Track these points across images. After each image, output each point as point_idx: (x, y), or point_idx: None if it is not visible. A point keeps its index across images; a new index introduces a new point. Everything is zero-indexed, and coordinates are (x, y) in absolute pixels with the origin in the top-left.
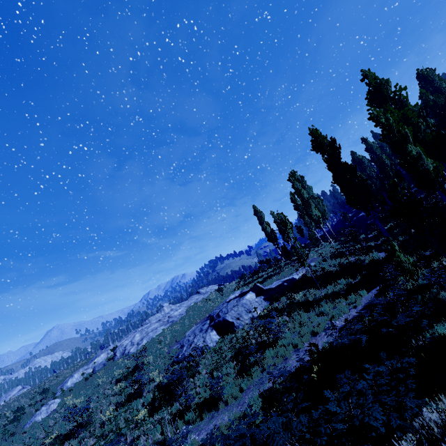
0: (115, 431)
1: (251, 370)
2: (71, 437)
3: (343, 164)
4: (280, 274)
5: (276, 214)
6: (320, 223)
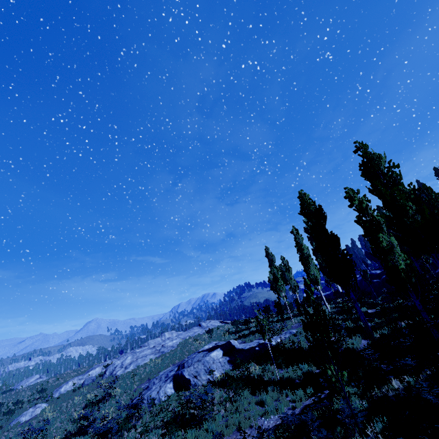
0: None
1: None
2: None
3: (327, 235)
4: None
5: (286, 261)
6: (317, 284)
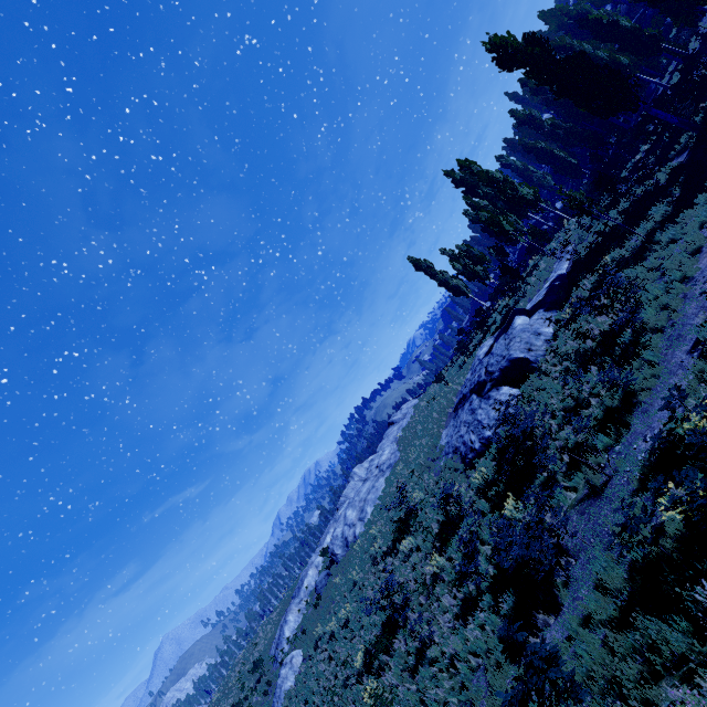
0: (498, 533)
1: (637, 348)
2: (395, 632)
3: (563, 60)
4: (527, 295)
5: (450, 251)
6: (539, 202)
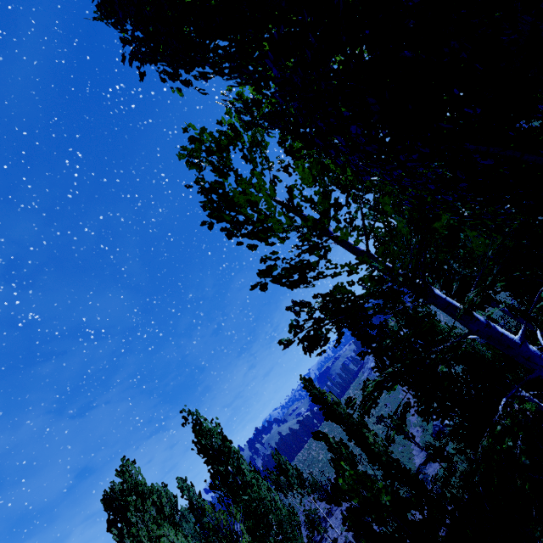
0: None
1: None
2: None
3: None
4: None
5: None
6: None
